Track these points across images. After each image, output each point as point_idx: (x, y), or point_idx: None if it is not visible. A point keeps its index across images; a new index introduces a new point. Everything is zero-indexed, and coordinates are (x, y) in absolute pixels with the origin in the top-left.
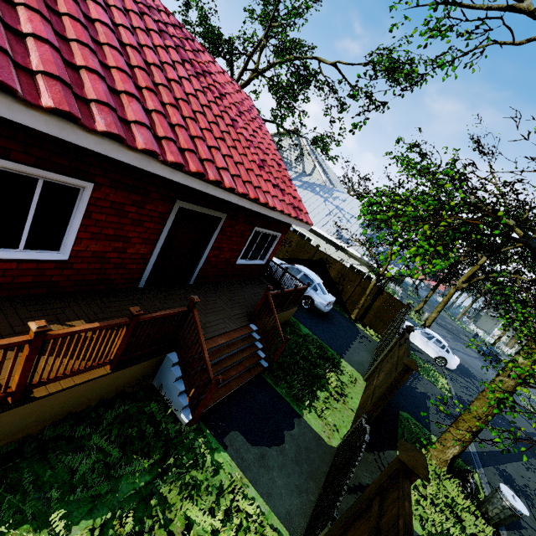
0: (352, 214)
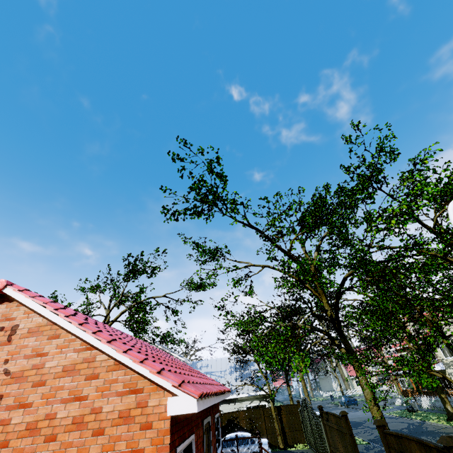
0: (219, 370)
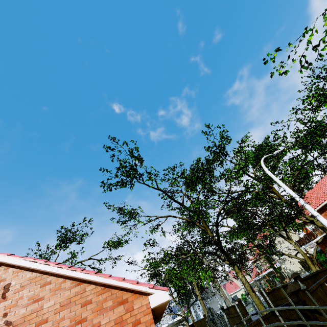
0: None
